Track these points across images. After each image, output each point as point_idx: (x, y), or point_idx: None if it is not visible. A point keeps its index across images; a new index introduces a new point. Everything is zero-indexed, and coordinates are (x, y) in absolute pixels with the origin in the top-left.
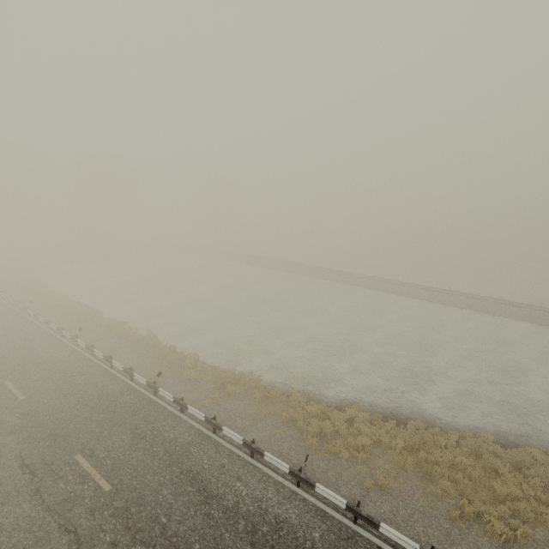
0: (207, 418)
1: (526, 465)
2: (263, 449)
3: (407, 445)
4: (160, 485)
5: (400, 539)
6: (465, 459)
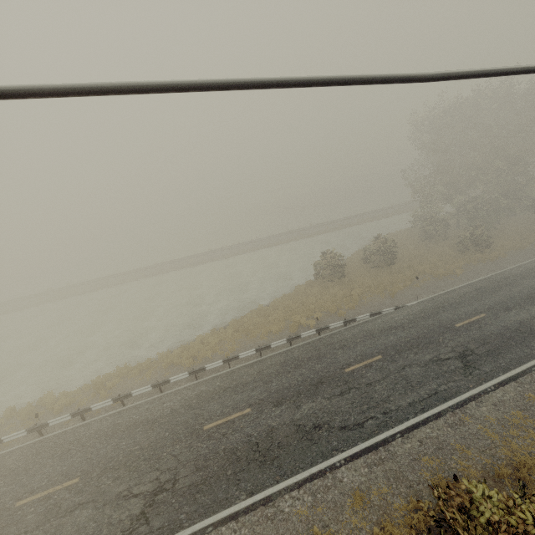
0: (114, 398)
1: (276, 306)
2: (165, 387)
3: (233, 331)
4: (116, 445)
5: (248, 354)
6: (257, 318)
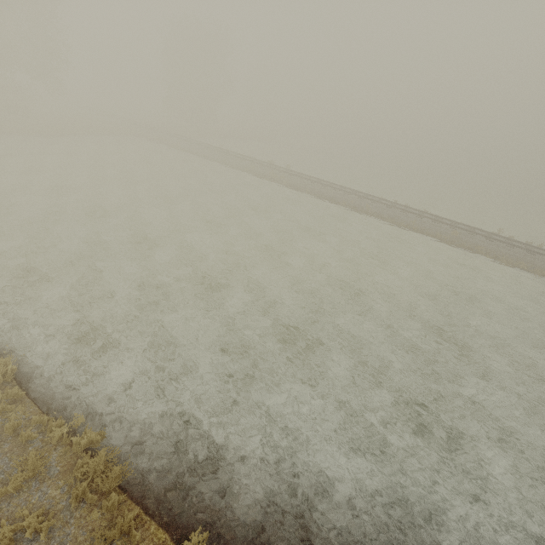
0: None
1: None
2: None
3: None
4: None
5: None
6: None
